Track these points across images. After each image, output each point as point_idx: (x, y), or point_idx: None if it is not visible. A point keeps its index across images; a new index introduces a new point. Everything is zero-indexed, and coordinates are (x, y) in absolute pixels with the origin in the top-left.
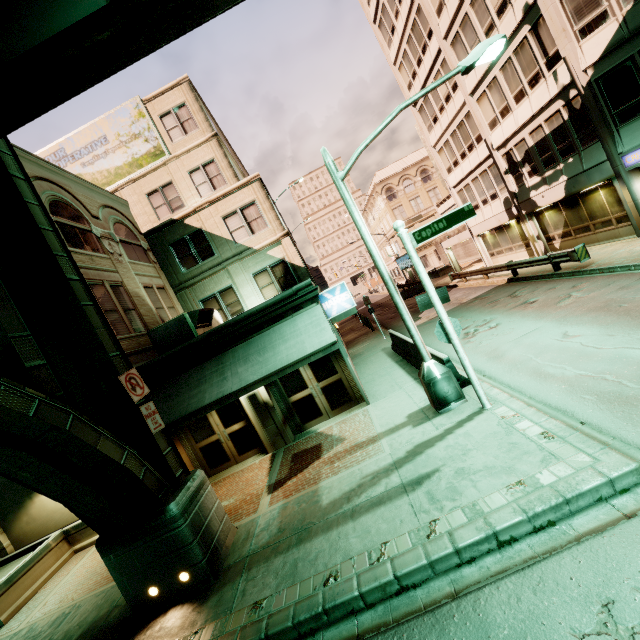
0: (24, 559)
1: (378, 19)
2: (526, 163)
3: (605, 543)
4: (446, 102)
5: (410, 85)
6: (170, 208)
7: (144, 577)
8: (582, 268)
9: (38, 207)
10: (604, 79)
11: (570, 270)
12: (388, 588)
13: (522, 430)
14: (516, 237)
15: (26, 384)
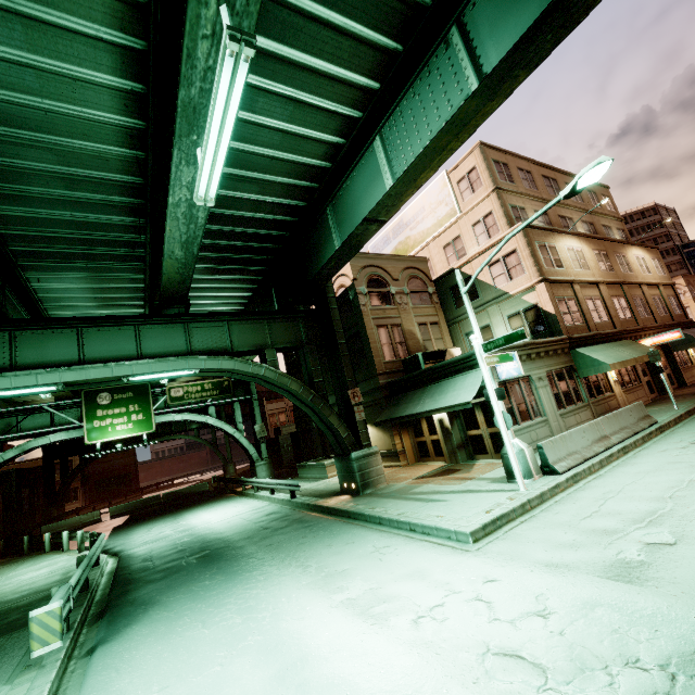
0: None
1: None
2: None
3: (417, 541)
4: None
5: None
6: (457, 256)
7: (344, 478)
8: None
9: (336, 309)
10: None
11: None
12: (376, 519)
13: (493, 505)
14: None
15: (311, 388)
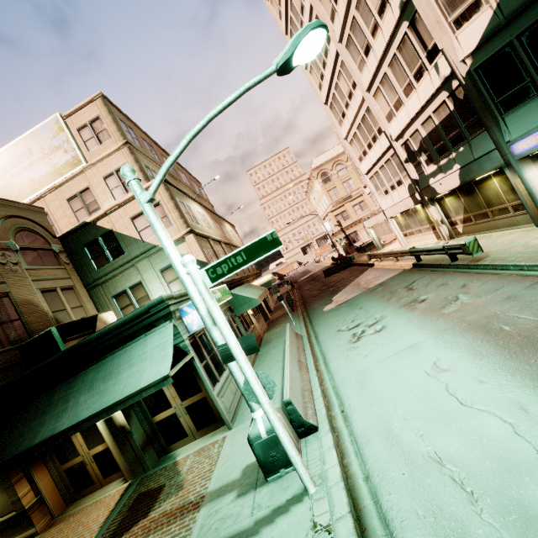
0: None
1: (289, 30)
2: (422, 152)
3: None
4: (349, 99)
5: (320, 85)
6: (88, 211)
7: None
8: (476, 261)
9: None
10: (484, 68)
11: (465, 262)
12: None
13: None
14: (423, 220)
15: None
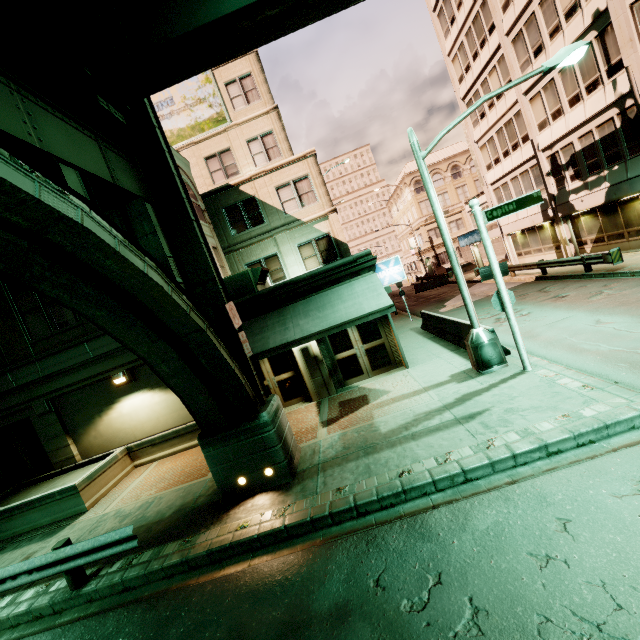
0: (99, 463)
1: (438, 8)
2: (570, 167)
3: (638, 450)
4: (497, 99)
5: (462, 78)
6: (225, 174)
7: (236, 468)
8: (613, 271)
9: (167, 153)
10: None
11: (601, 272)
12: (456, 479)
13: (564, 384)
14: (547, 239)
15: (183, 292)
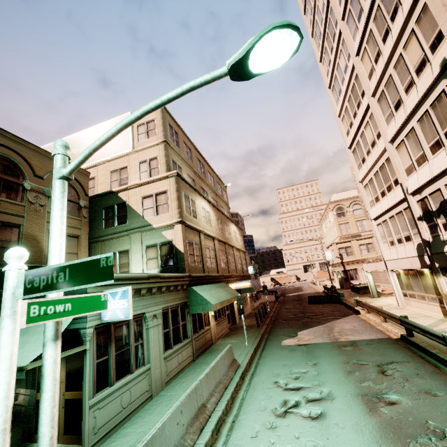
0: None
1: (332, 86)
2: (441, 214)
3: None
4: (372, 147)
5: (348, 132)
6: (120, 183)
7: None
8: None
9: None
10: None
11: None
12: None
13: None
14: (429, 287)
15: None
